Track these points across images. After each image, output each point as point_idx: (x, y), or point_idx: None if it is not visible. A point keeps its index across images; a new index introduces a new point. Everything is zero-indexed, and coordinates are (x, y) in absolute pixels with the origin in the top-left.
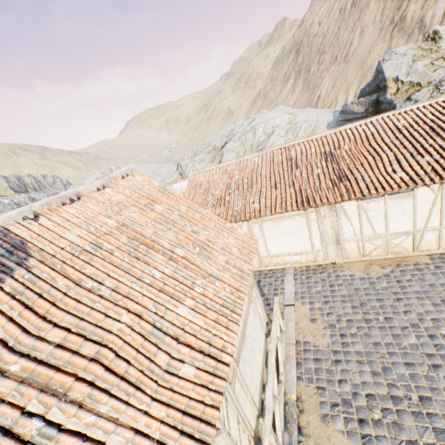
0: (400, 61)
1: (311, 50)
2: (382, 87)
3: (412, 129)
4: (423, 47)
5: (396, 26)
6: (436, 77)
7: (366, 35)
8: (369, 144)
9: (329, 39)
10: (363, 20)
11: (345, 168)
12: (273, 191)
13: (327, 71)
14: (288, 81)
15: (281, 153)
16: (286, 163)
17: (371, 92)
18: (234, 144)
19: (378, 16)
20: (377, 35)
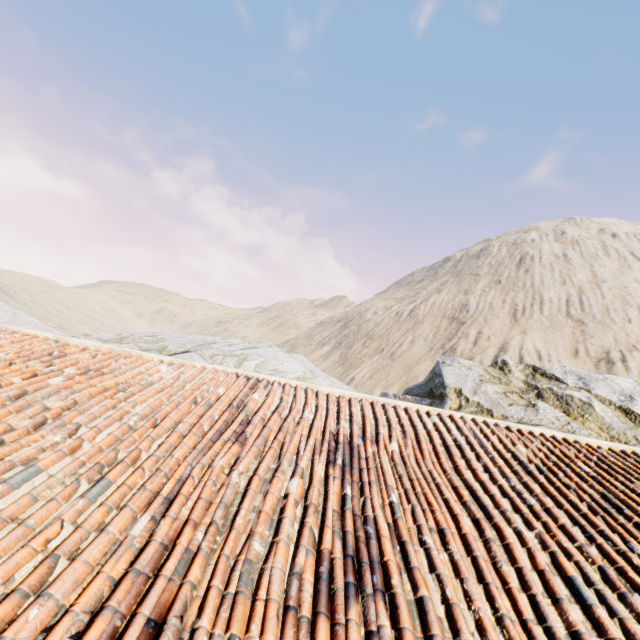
0: (464, 372)
1: (360, 330)
2: (438, 395)
3: (557, 479)
4: (491, 372)
5: (446, 352)
6: (513, 413)
7: (416, 345)
8: (456, 469)
9: (380, 329)
10: (416, 331)
11: (383, 521)
12: (75, 490)
13: (370, 357)
14: (326, 345)
15: (232, 383)
16: (221, 410)
17: (421, 395)
18: (198, 359)
19: (430, 335)
20: (427, 351)
